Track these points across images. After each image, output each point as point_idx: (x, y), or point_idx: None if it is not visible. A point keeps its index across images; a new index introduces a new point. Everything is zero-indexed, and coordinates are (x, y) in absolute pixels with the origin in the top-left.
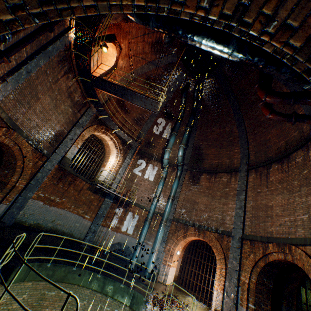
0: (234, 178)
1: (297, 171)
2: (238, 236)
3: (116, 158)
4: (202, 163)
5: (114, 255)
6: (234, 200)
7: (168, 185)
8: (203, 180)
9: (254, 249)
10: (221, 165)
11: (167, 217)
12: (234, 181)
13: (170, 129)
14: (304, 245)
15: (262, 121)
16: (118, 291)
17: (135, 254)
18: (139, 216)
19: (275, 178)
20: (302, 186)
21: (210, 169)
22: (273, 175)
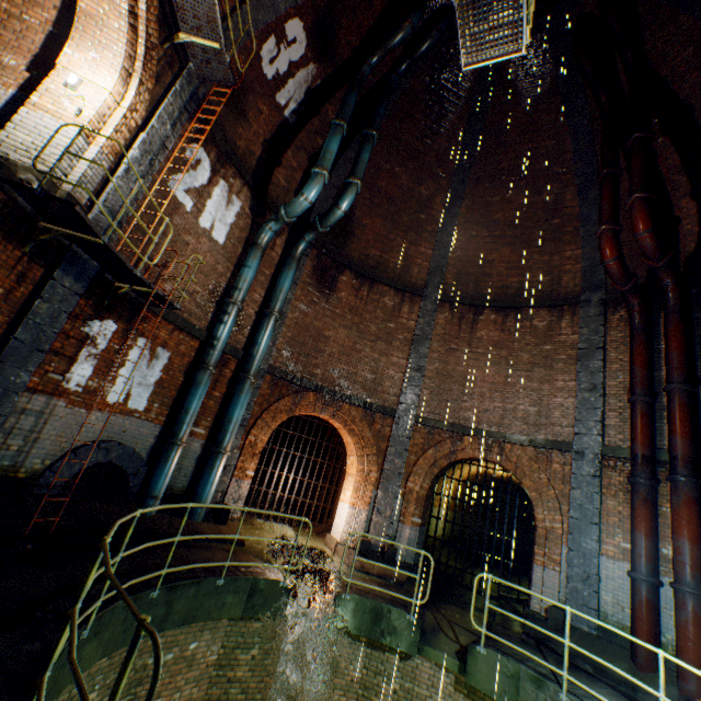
0: (409, 307)
1: (533, 341)
2: (409, 419)
3: (123, 82)
4: (349, 243)
5: (78, 486)
6: (405, 352)
7: (263, 275)
8: (345, 288)
9: (433, 441)
10: (387, 269)
11: (260, 366)
12: (409, 315)
13: (306, 90)
14: (524, 445)
15: (495, 220)
16: (211, 601)
17: (168, 470)
18: (171, 356)
19: (488, 335)
20: (537, 366)
21: (363, 268)
22: (485, 329)
